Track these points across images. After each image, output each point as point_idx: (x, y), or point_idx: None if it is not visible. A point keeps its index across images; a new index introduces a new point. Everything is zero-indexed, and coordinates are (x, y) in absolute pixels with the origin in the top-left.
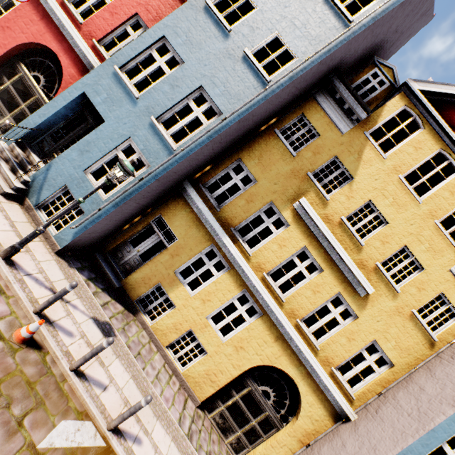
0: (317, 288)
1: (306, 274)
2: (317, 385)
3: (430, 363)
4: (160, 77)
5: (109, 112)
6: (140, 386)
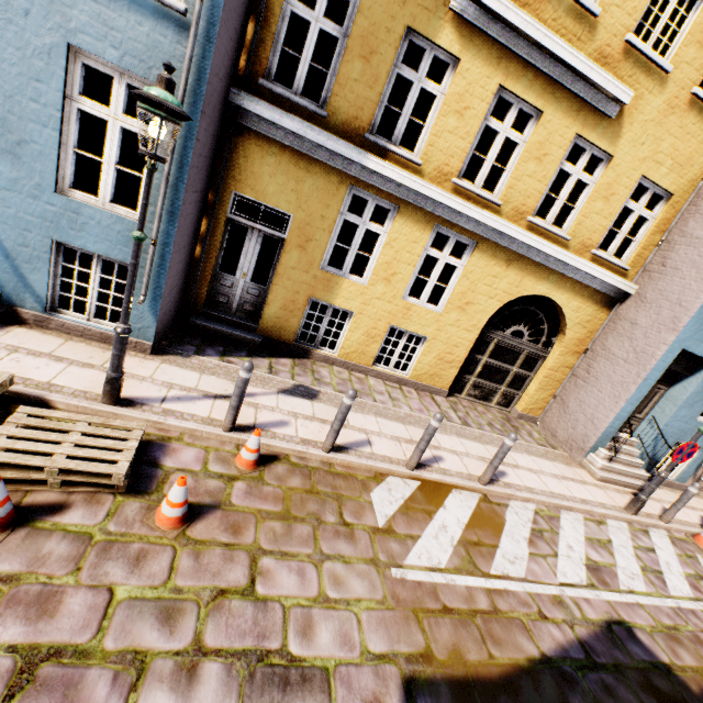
0: (542, 151)
1: (517, 138)
2: (578, 284)
3: None
4: None
5: None
6: (390, 418)
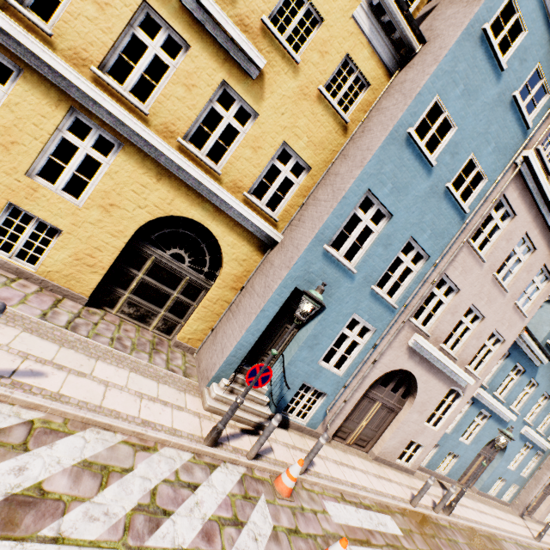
0: (191, 81)
1: (167, 60)
2: (233, 221)
3: (345, 150)
4: None
5: None
6: None
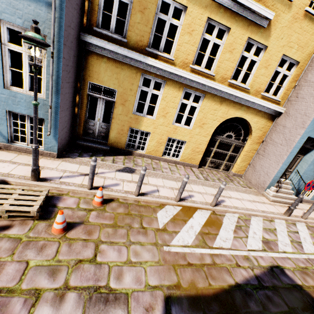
0: (232, 47)
1: (219, 42)
2: (256, 110)
3: None
4: None
5: None
6: (169, 179)
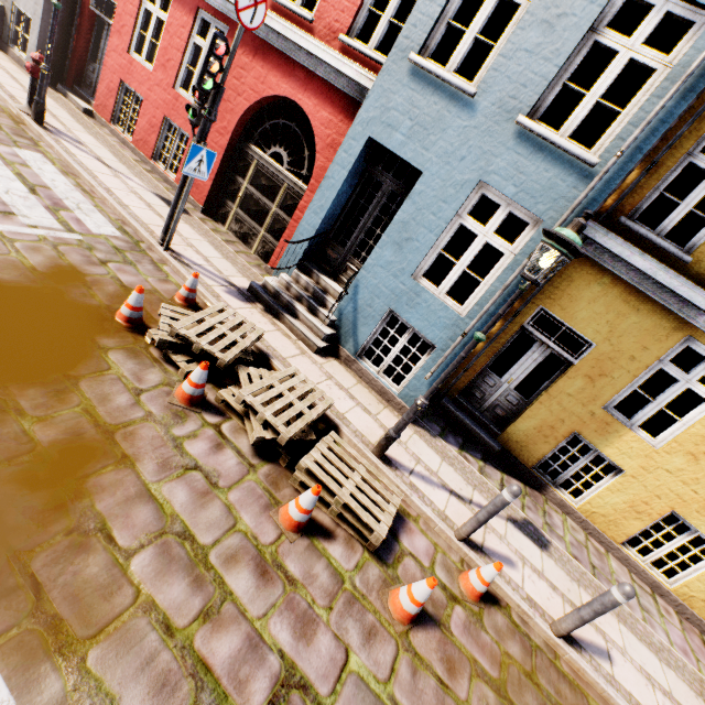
0: None
1: None
2: None
3: None
4: (461, 36)
5: (425, 151)
6: (638, 635)
